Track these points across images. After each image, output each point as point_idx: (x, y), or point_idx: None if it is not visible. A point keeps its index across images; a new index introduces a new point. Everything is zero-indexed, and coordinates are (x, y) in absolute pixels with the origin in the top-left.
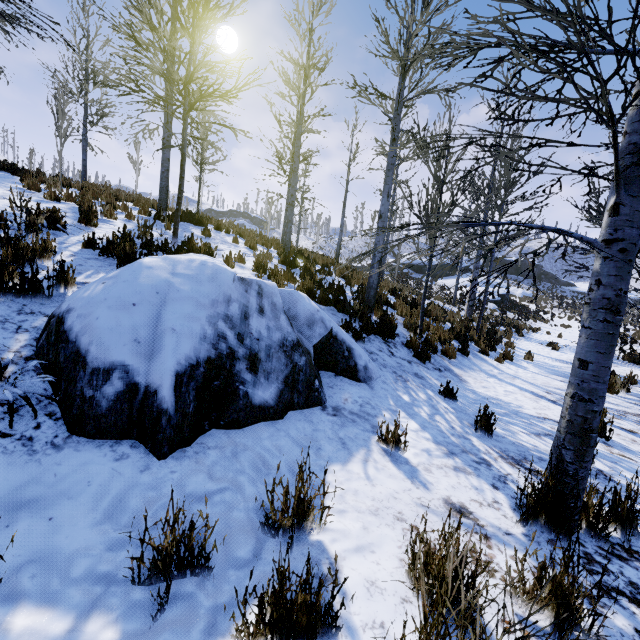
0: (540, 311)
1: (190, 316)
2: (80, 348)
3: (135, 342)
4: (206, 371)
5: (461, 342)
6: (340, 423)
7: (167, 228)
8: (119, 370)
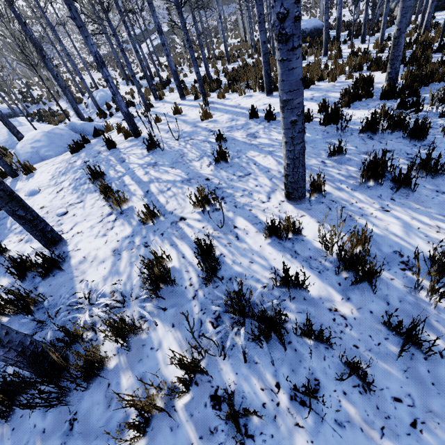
0: None
1: None
2: None
3: None
4: None
5: None
6: None
7: None
8: None
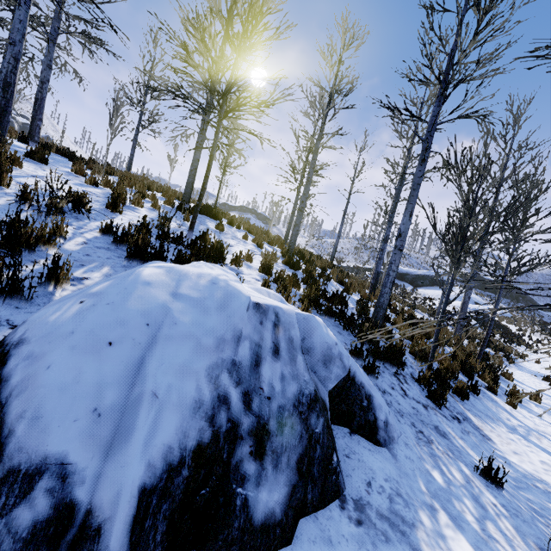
0: (524, 335)
1: (184, 368)
2: (4, 422)
3: (93, 414)
4: (191, 474)
5: (466, 374)
6: (370, 545)
7: (186, 219)
8: (51, 473)
